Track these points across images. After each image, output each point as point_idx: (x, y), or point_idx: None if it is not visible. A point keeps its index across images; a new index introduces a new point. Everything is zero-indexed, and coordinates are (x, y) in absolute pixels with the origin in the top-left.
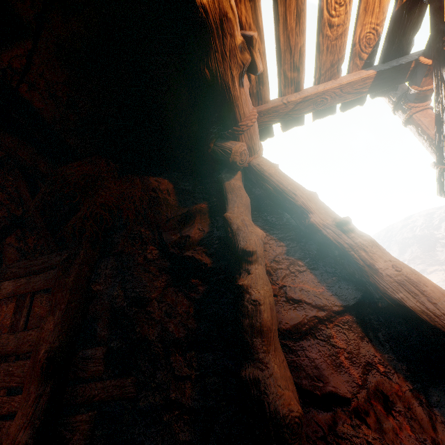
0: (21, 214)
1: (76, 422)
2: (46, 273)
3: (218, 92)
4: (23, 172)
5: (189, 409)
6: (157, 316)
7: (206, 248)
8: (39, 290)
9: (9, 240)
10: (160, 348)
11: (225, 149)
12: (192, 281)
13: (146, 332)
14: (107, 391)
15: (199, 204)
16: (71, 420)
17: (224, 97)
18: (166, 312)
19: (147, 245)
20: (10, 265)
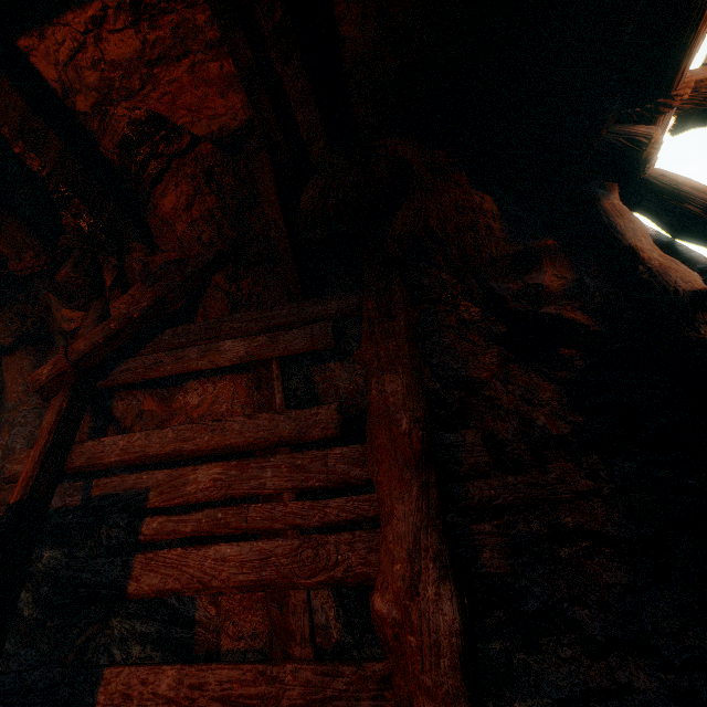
0: (235, 239)
1: (475, 534)
2: (306, 328)
3: (674, 26)
4: (270, 158)
5: (611, 539)
6: (507, 404)
7: (579, 303)
8: (298, 354)
9: (216, 279)
10: (525, 450)
11: (636, 137)
12: (561, 353)
13: (490, 426)
14: (514, 491)
15: (541, 240)
16: (461, 532)
17: (680, 37)
18: (523, 398)
19: (456, 300)
20: (222, 318)
